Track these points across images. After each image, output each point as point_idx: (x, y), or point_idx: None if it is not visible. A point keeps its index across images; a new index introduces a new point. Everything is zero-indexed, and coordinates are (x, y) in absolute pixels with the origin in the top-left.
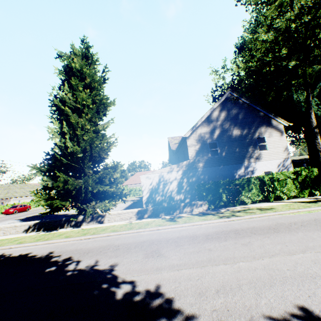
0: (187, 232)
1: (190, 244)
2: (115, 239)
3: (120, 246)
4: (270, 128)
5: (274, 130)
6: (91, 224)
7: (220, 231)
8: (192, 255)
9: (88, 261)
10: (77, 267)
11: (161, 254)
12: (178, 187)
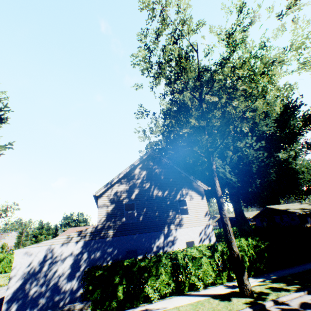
0: None
1: None
2: None
3: None
4: (191, 190)
5: (195, 193)
6: None
7: None
8: None
9: None
10: None
11: None
12: (72, 267)
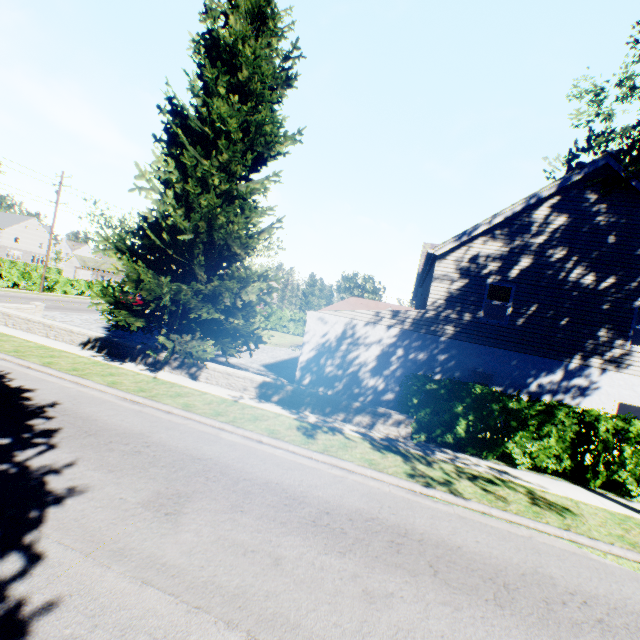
0: (299, 478)
1: (262, 518)
2: (165, 427)
3: (150, 447)
4: None
5: None
6: (177, 373)
7: (365, 517)
8: (226, 554)
9: (62, 455)
10: (30, 460)
11: (180, 511)
12: (378, 361)
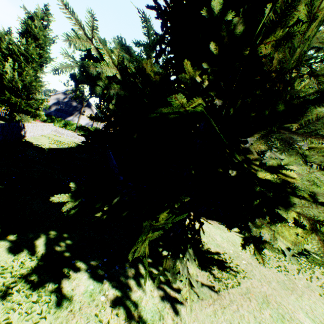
0: None
1: None
2: None
3: None
4: (90, 109)
5: (91, 111)
6: None
7: None
8: None
9: None
10: None
11: None
12: None
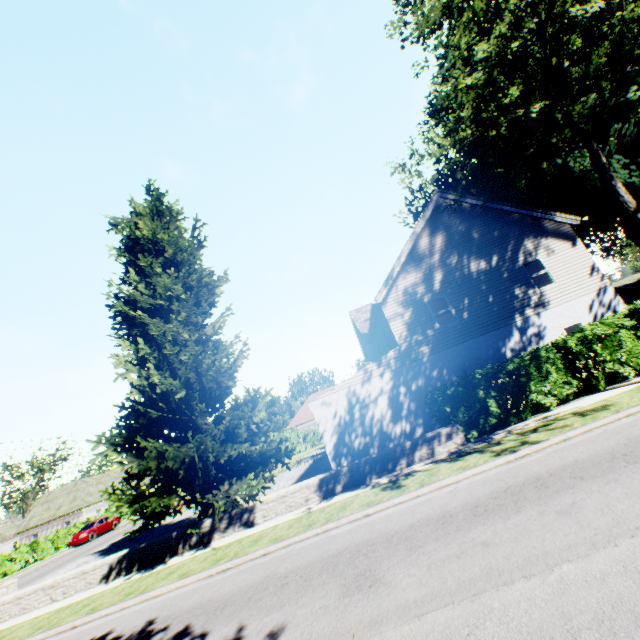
0: (429, 508)
1: (440, 538)
2: (278, 561)
3: (289, 576)
4: (543, 239)
5: (553, 240)
6: (229, 533)
7: (502, 490)
8: (447, 566)
9: (222, 631)
10: None
11: (378, 578)
12: (391, 407)
